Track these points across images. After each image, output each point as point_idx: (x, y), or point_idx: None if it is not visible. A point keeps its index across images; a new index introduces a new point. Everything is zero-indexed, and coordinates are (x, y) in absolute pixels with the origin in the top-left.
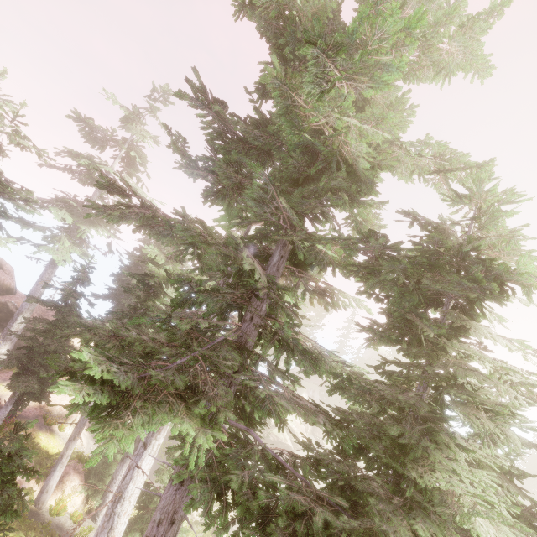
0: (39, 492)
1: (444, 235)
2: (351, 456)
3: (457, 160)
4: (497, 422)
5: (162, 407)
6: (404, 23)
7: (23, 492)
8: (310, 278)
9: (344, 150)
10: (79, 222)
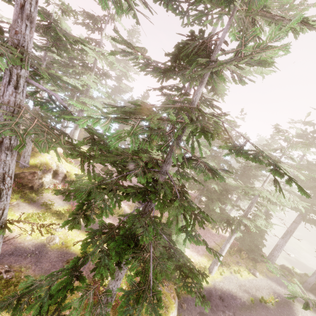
0: None
1: None
2: None
3: None
4: None
5: None
6: None
7: None
8: None
9: None
10: None
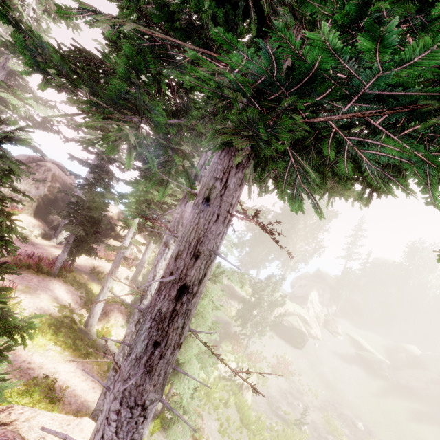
0: (88, 316)
1: None
2: None
3: None
4: None
5: None
6: None
7: (75, 314)
8: None
9: None
10: None
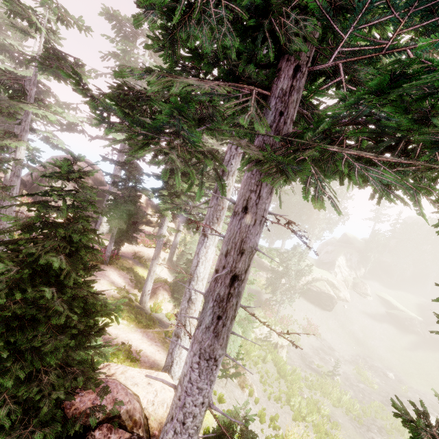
0: (141, 296)
1: None
2: None
3: None
4: None
5: None
6: None
7: (131, 295)
8: None
9: None
10: None
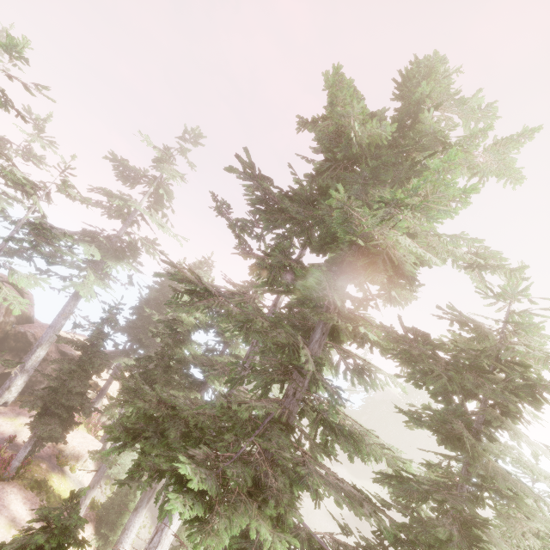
0: None
1: (482, 335)
2: (392, 545)
3: (490, 255)
4: (540, 536)
5: (237, 507)
6: (461, 189)
7: None
8: (349, 355)
9: (391, 252)
10: (106, 257)
